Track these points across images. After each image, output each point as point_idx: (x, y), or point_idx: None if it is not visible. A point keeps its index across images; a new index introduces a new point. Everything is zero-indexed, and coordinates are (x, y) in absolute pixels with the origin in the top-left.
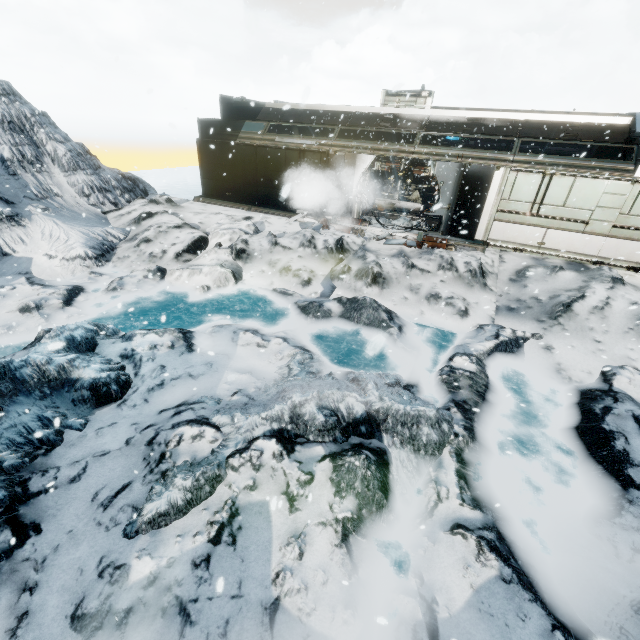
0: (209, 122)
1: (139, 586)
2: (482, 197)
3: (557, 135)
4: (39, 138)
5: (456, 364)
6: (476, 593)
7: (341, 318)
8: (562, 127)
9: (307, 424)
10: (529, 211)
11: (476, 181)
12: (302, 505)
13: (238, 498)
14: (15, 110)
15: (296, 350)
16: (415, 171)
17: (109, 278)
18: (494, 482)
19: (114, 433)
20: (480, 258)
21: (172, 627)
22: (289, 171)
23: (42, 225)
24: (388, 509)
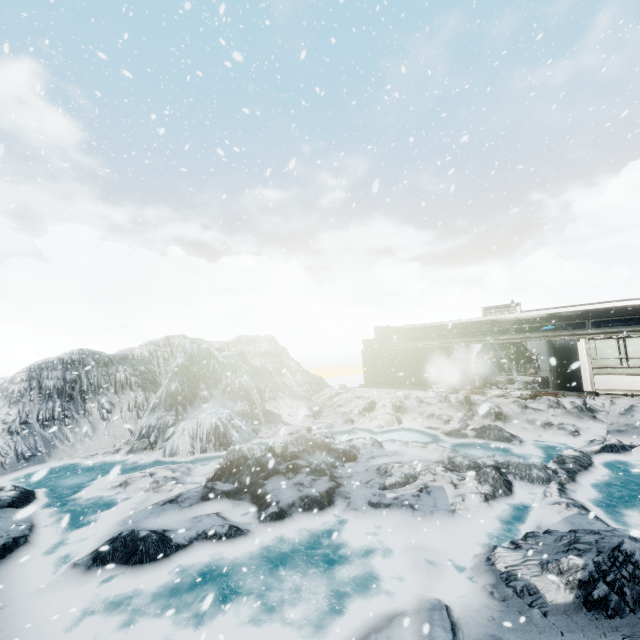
0: (369, 341)
1: (391, 499)
2: (575, 360)
3: (622, 314)
4: (283, 359)
5: (564, 454)
6: (564, 519)
7: (475, 438)
8: (624, 309)
9: (458, 465)
10: (620, 364)
11: (565, 350)
12: (461, 487)
13: (427, 483)
14: (275, 348)
15: (446, 448)
16: (526, 354)
17: (323, 424)
18: (592, 502)
19: (358, 468)
20: (583, 399)
21: (408, 510)
22: (423, 361)
23: (285, 400)
24: (512, 498)
